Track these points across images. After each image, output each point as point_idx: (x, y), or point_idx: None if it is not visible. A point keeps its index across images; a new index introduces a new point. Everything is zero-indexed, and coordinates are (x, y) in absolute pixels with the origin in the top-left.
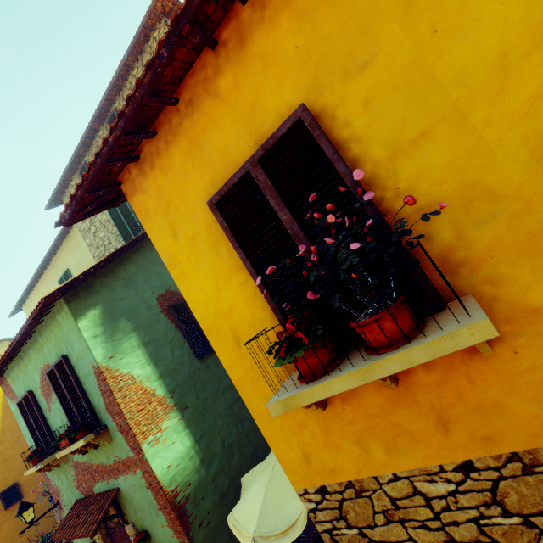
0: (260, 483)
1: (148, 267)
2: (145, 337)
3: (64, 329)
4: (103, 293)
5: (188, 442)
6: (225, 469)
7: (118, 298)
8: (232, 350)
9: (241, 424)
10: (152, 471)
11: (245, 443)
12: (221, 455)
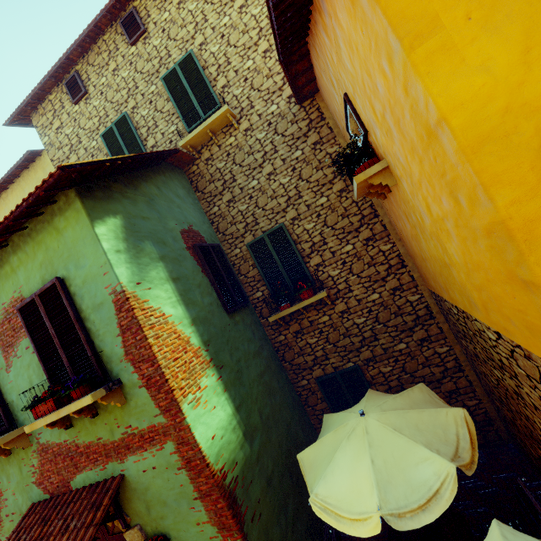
0: (350, 451)
1: (168, 195)
2: (173, 271)
3: (65, 238)
4: (123, 202)
5: (229, 409)
6: (266, 447)
7: (140, 215)
8: (529, 170)
9: (273, 396)
10: (195, 441)
11: (279, 418)
12: (260, 429)
